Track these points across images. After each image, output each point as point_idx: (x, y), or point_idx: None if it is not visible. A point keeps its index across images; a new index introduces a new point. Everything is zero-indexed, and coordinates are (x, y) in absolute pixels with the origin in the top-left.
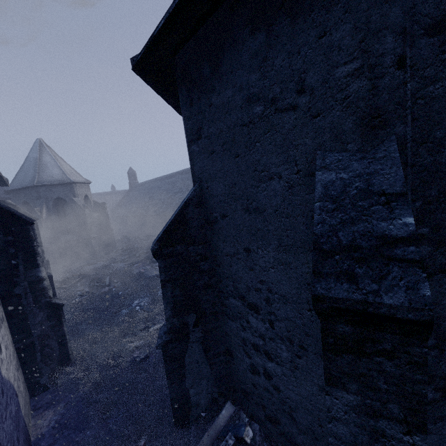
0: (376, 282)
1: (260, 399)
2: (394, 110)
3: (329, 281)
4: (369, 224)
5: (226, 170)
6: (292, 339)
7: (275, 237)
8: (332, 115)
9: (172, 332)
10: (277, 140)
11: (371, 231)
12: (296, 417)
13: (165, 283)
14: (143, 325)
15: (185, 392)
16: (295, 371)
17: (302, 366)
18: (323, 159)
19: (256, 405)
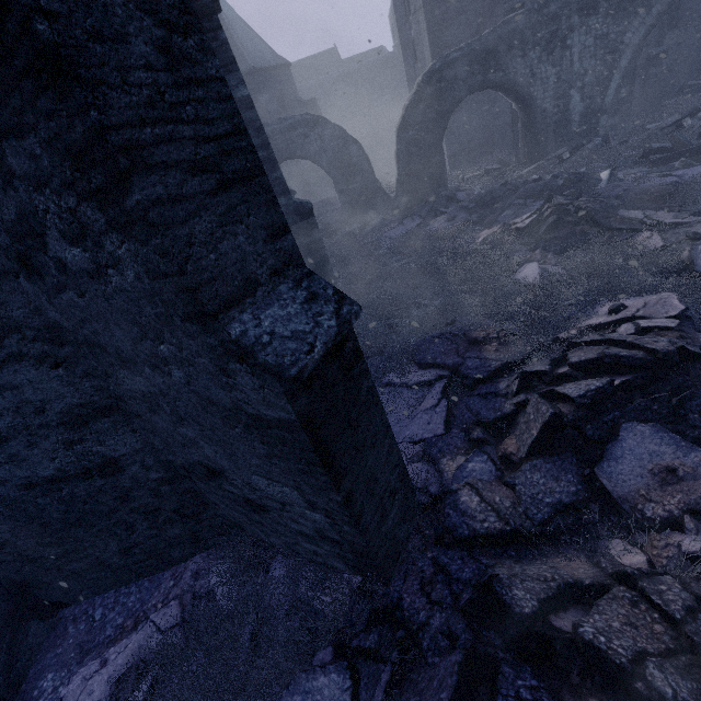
0: None
1: None
2: None
3: None
4: None
5: None
6: None
7: None
8: None
9: None
10: None
11: None
12: None
13: None
14: None
15: None
16: None
17: None
18: None
19: None
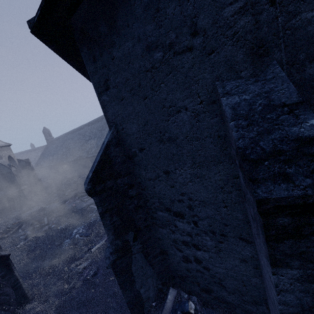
0: (309, 177)
1: (195, 279)
2: (272, 40)
3: (267, 184)
4: (283, 130)
5: (137, 111)
6: (214, 230)
7: (189, 158)
8: (224, 50)
9: (117, 251)
10: (179, 79)
11: (287, 136)
12: (225, 284)
13: (103, 214)
14: (86, 248)
15: (136, 293)
16: (219, 253)
17: (224, 248)
18: (223, 87)
19: (192, 283)
